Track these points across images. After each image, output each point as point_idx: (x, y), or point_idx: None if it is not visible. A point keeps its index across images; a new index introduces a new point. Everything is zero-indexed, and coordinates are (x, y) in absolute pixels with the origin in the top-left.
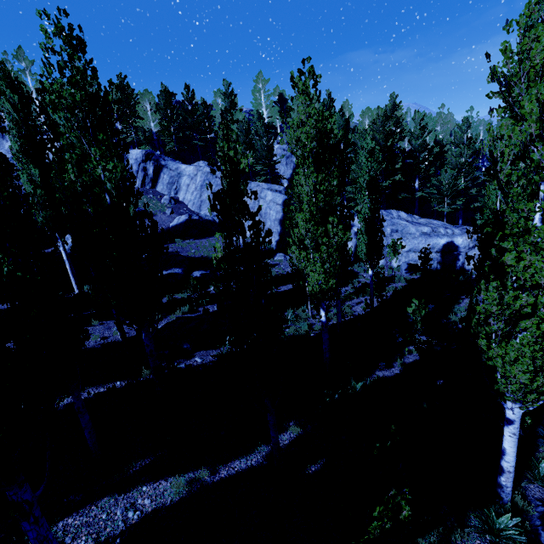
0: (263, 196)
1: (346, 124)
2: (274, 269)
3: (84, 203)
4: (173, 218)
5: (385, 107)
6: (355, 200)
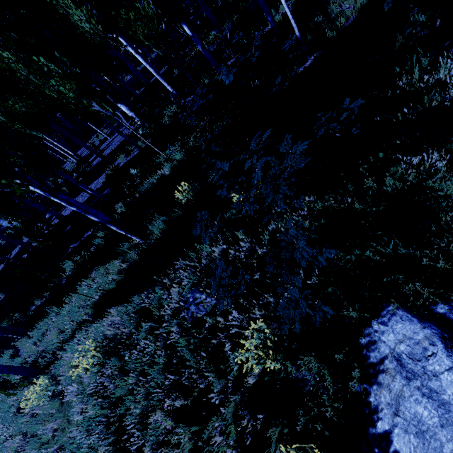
0: None
1: None
2: None
3: None
4: None
5: None
6: None
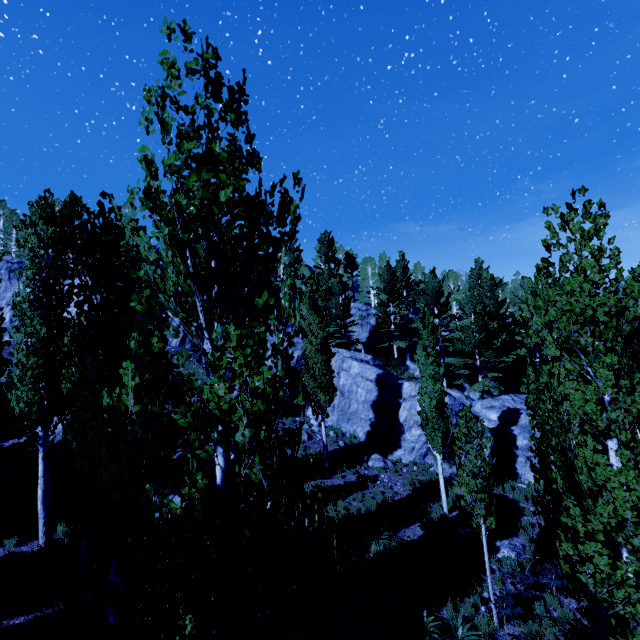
0: (345, 367)
1: (440, 286)
2: (377, 488)
3: (146, 480)
4: None
5: (471, 271)
6: (454, 374)
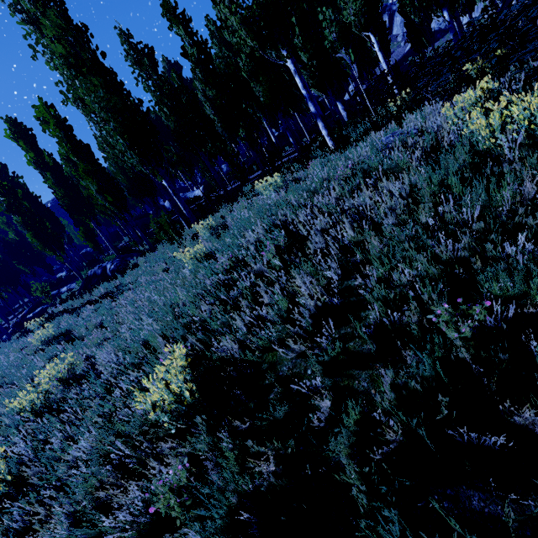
0: None
1: None
2: None
3: None
4: (406, 46)
5: None
6: None
